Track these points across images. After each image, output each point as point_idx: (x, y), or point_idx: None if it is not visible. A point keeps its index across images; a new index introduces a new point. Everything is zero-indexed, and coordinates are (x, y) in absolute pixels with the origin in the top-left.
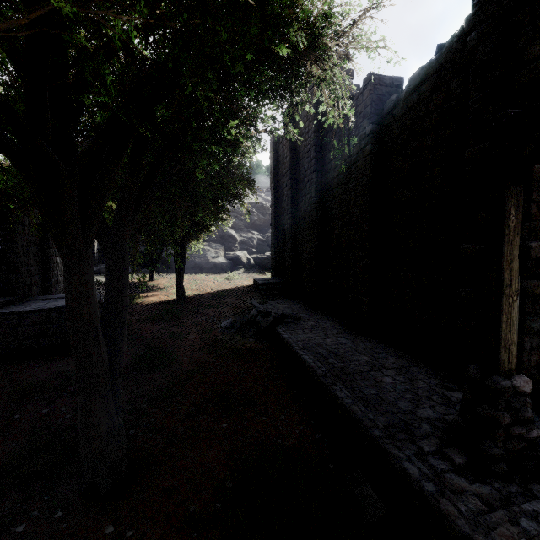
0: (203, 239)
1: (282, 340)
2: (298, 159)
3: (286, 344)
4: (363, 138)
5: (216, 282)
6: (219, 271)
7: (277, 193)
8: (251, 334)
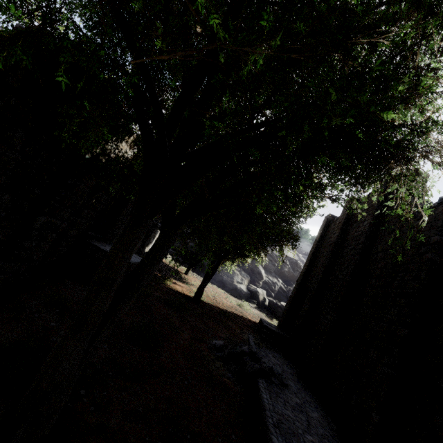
0: (238, 264)
1: (258, 397)
2: (345, 238)
3: (260, 406)
4: (424, 245)
5: (229, 302)
6: (237, 295)
7: (313, 258)
8: (233, 369)
